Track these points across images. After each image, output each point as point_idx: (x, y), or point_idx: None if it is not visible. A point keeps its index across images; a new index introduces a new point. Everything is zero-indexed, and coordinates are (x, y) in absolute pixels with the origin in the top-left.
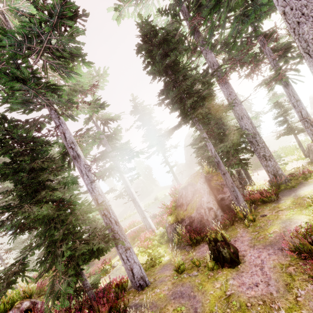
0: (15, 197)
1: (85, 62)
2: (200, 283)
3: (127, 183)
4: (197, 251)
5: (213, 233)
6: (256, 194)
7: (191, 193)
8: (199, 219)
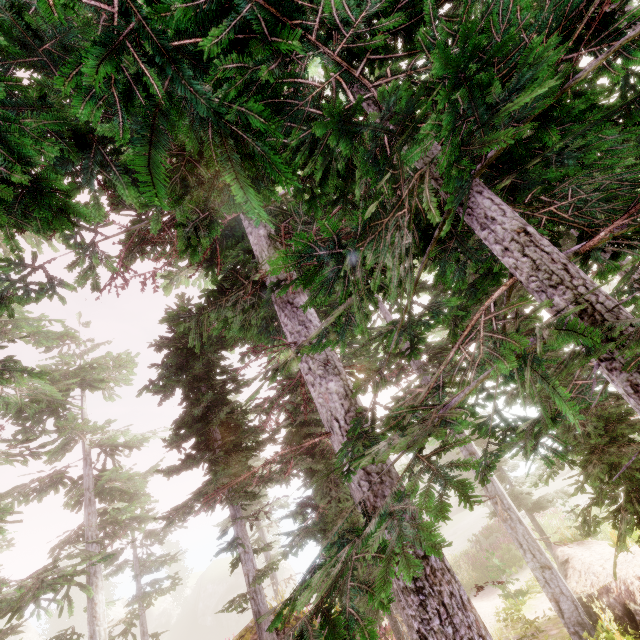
0: None
1: (33, 372)
2: None
3: (96, 624)
4: None
5: None
6: None
7: None
8: None
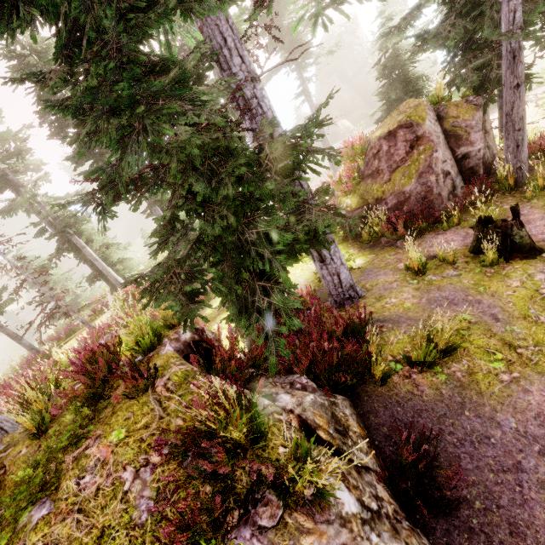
0: (96, 82)
1: None
2: (475, 284)
3: None
4: (424, 245)
5: (456, 216)
6: (541, 142)
7: (407, 146)
8: (422, 195)
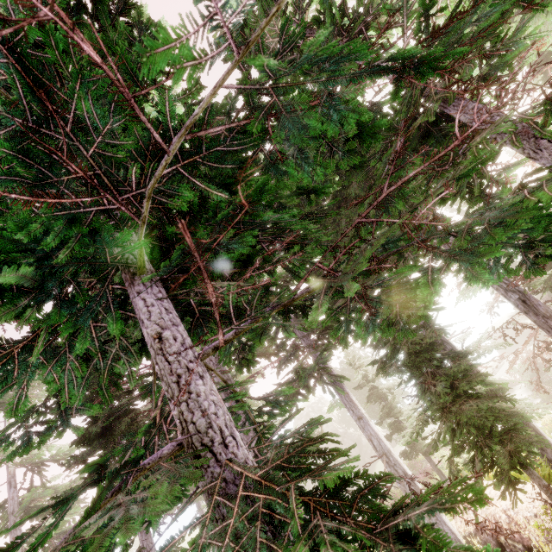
0: None
1: None
2: None
3: None
4: None
5: None
6: None
7: None
8: None
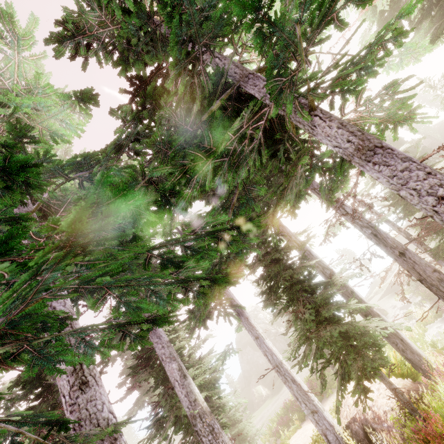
0: None
1: None
2: None
3: None
4: None
5: None
6: None
7: None
8: None
